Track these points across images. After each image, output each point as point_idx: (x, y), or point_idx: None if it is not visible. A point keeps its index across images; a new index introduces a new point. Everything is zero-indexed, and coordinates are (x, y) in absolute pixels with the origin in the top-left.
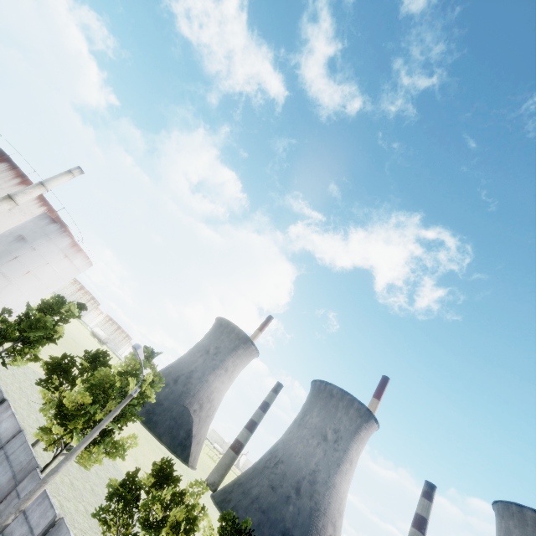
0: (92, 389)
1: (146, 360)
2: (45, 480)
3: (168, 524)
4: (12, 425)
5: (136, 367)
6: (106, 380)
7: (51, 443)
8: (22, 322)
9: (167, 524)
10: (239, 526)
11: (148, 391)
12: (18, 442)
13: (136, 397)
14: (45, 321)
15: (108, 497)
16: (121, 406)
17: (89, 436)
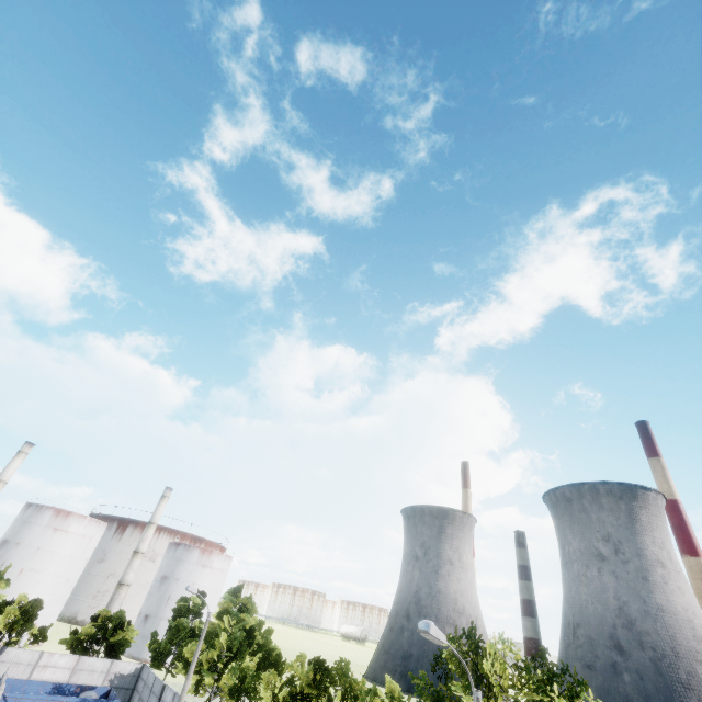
0: (208, 640)
1: (236, 597)
2: (180, 698)
3: (266, 686)
4: (171, 695)
5: (230, 606)
6: (216, 629)
7: (195, 689)
8: (167, 635)
9: (264, 686)
10: (333, 666)
11: (246, 618)
12: (176, 700)
13: (234, 625)
14: (182, 623)
15: (230, 695)
16: (204, 630)
17: (193, 659)
